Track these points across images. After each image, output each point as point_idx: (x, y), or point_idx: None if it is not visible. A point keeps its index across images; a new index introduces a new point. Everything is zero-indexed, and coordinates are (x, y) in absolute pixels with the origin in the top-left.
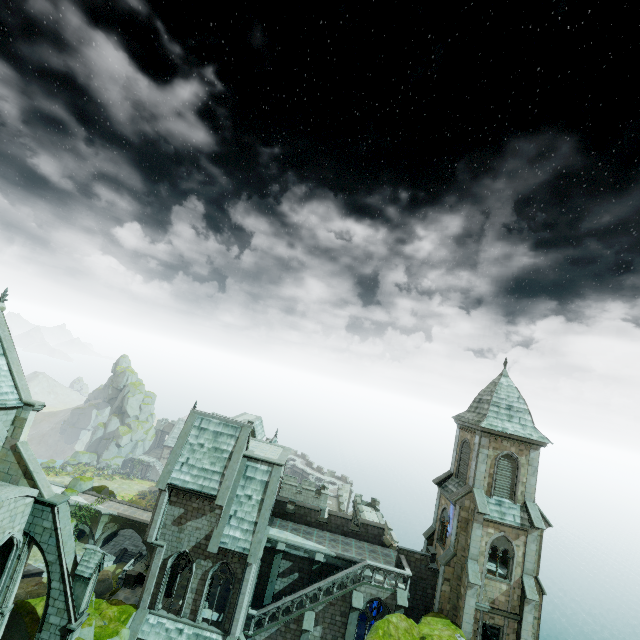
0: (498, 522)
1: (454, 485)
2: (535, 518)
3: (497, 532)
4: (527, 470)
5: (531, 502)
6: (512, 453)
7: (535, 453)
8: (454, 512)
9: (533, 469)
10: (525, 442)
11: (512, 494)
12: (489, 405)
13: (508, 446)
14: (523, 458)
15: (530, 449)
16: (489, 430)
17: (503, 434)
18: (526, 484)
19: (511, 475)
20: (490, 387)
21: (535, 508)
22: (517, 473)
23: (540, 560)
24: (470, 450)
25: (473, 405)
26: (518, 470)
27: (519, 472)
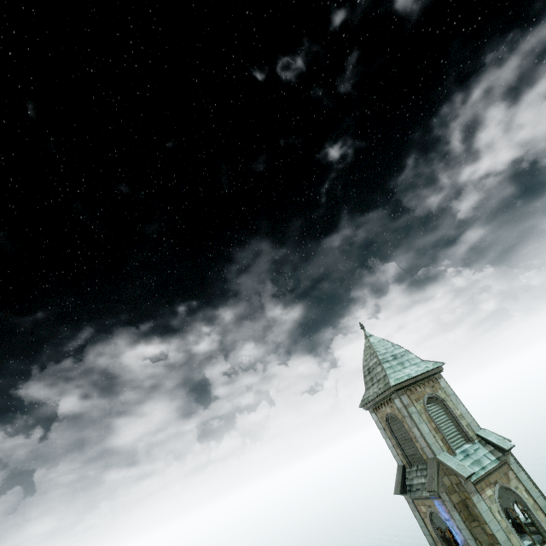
0: (484, 475)
1: (417, 475)
2: (498, 442)
3: (493, 488)
4: (452, 401)
5: (480, 430)
6: (431, 394)
7: (442, 381)
8: (445, 507)
9: (454, 397)
10: (429, 376)
11: (464, 435)
12: (381, 364)
13: (423, 390)
14: (440, 392)
15: (437, 380)
16: (400, 385)
17: (411, 381)
18: (462, 415)
19: (447, 416)
20: (367, 352)
21: (488, 433)
22: (449, 410)
23: (538, 487)
24: (401, 421)
25: (367, 380)
26: (447, 407)
27: (449, 408)
